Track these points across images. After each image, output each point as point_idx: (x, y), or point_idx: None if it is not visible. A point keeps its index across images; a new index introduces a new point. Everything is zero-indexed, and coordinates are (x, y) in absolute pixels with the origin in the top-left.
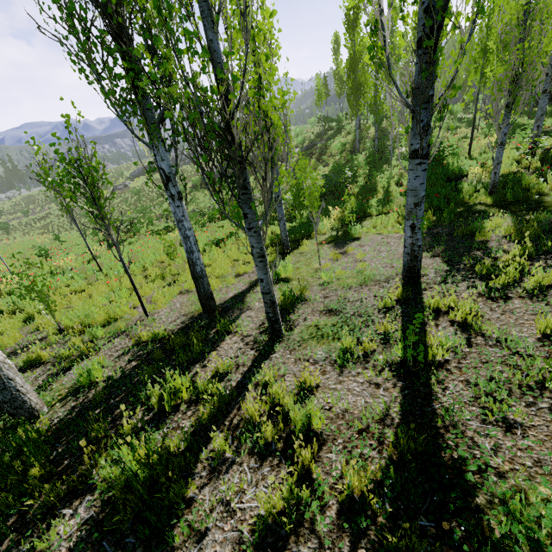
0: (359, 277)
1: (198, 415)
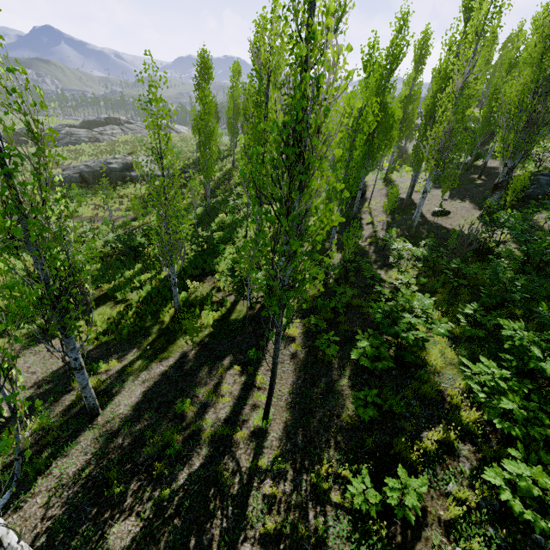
0: None
1: None
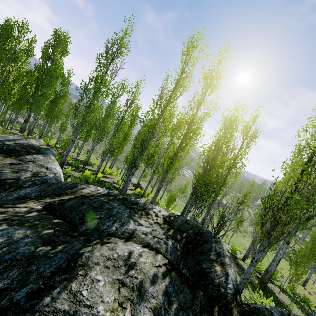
0: None
1: None
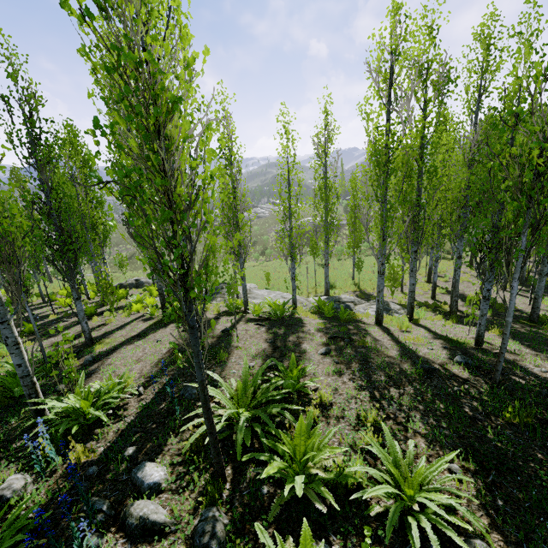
0: None
1: None
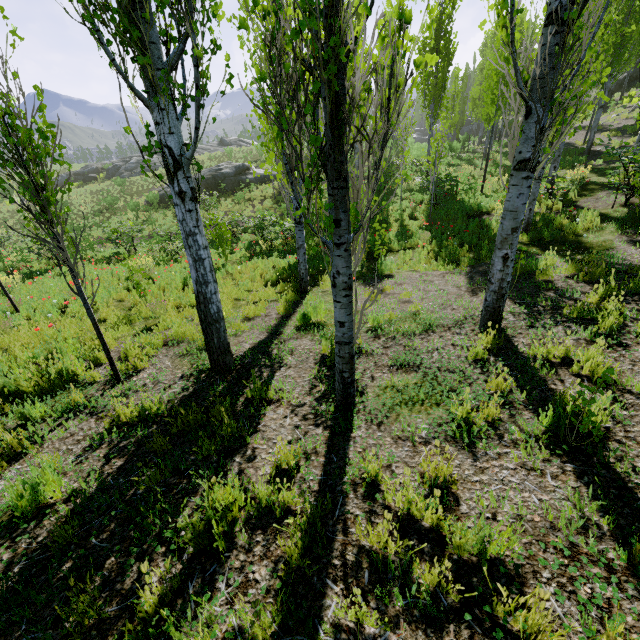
0: (418, 321)
1: (289, 556)
